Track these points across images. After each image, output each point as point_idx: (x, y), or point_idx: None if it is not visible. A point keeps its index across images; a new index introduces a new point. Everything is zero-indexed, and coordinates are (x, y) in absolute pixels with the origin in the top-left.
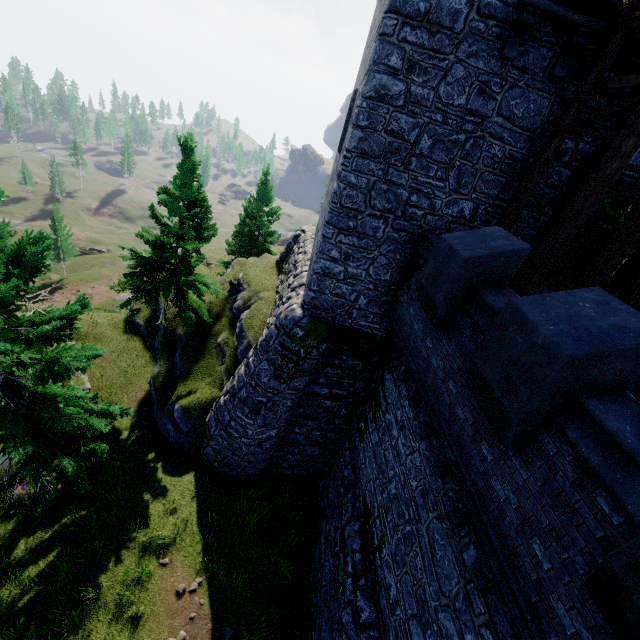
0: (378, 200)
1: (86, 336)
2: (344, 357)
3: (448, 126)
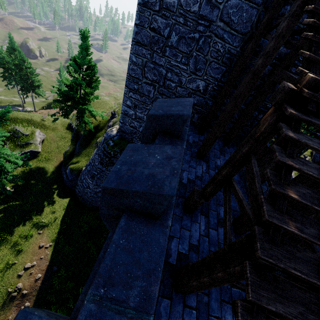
0: (149, 74)
1: (47, 127)
2: None
3: (187, 27)
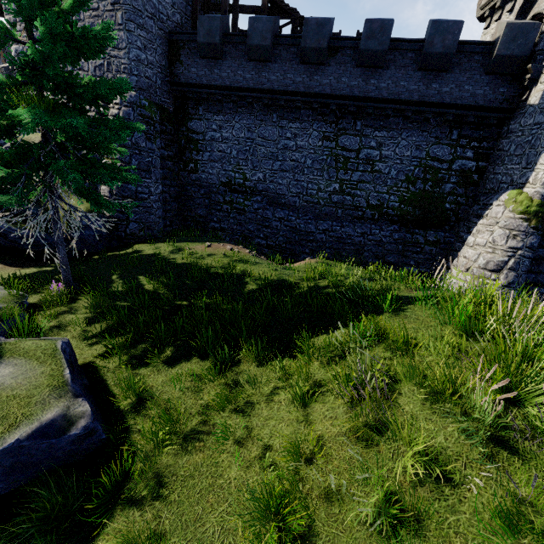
0: (148, 6)
1: None
2: (166, 123)
3: None
